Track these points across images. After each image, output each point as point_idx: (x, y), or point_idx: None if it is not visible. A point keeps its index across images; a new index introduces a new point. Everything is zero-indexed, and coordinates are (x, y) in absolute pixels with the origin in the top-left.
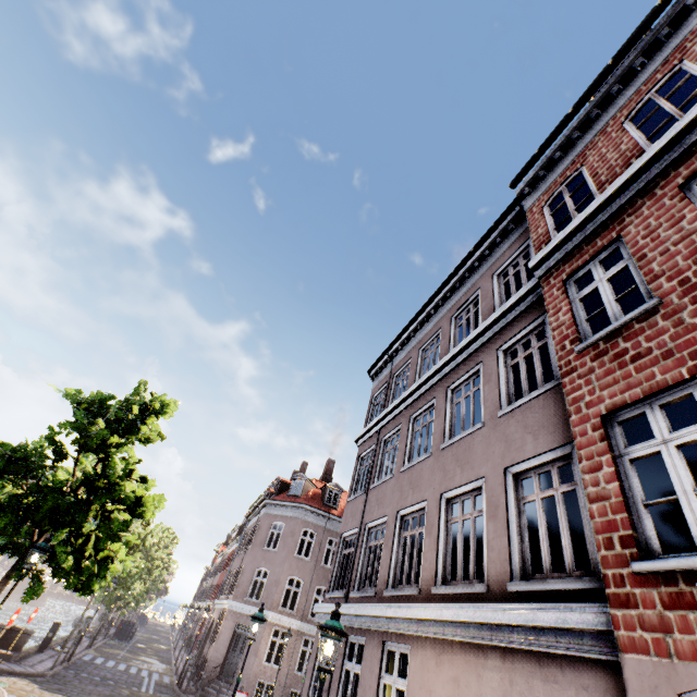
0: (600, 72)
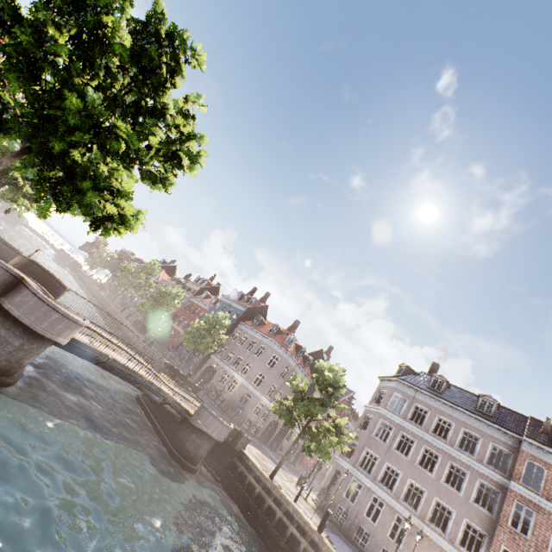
0: None
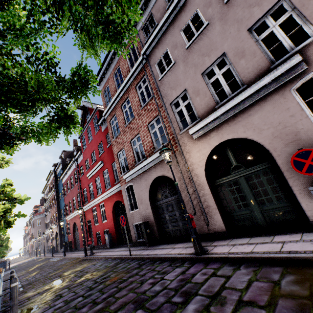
0: (48, 176)
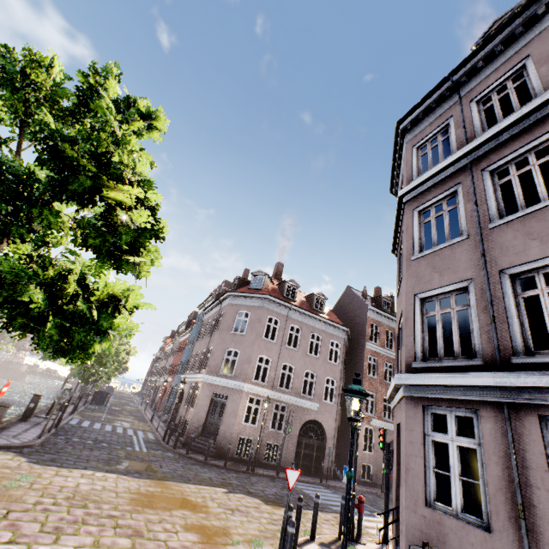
0: None
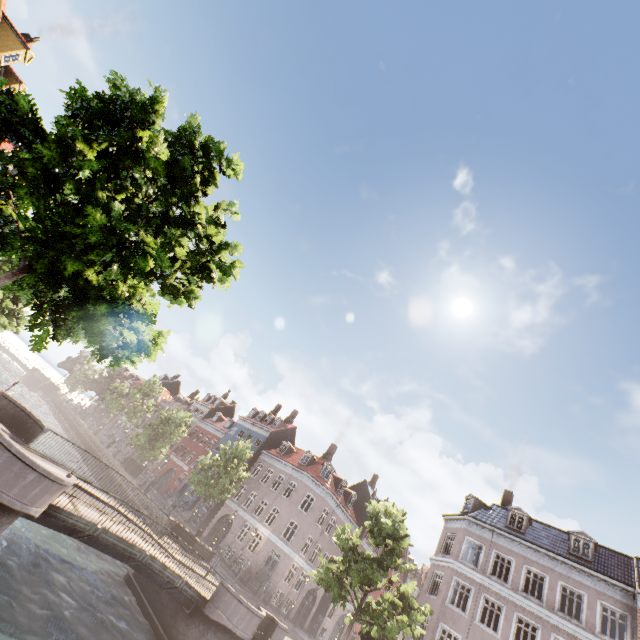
0: None
